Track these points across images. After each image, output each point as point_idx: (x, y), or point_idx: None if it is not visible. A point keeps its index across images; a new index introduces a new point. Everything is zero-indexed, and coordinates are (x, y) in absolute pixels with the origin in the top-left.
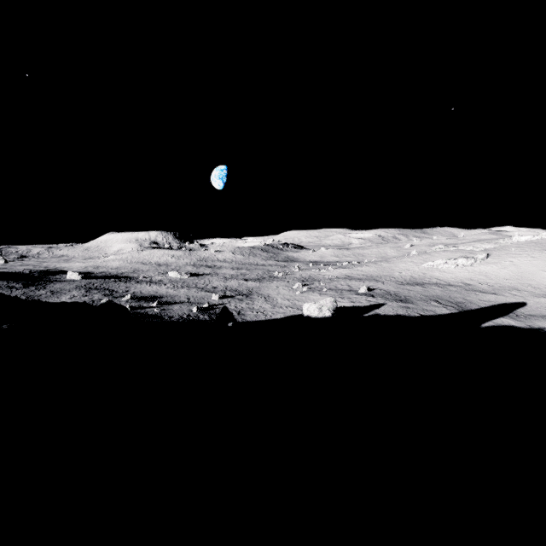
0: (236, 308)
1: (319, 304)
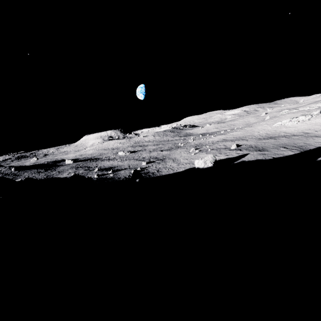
0: (156, 168)
1: (204, 159)
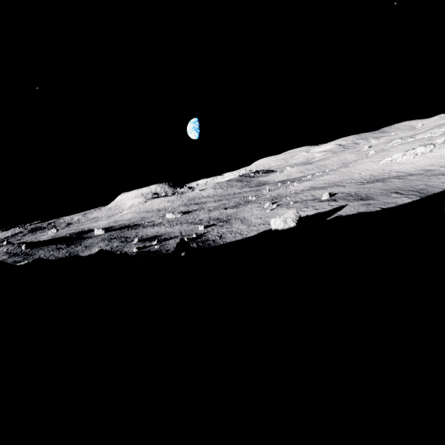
0: (218, 233)
1: (283, 217)
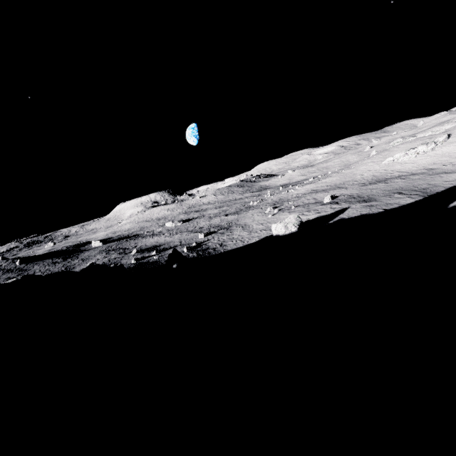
0: (219, 241)
1: (284, 222)
